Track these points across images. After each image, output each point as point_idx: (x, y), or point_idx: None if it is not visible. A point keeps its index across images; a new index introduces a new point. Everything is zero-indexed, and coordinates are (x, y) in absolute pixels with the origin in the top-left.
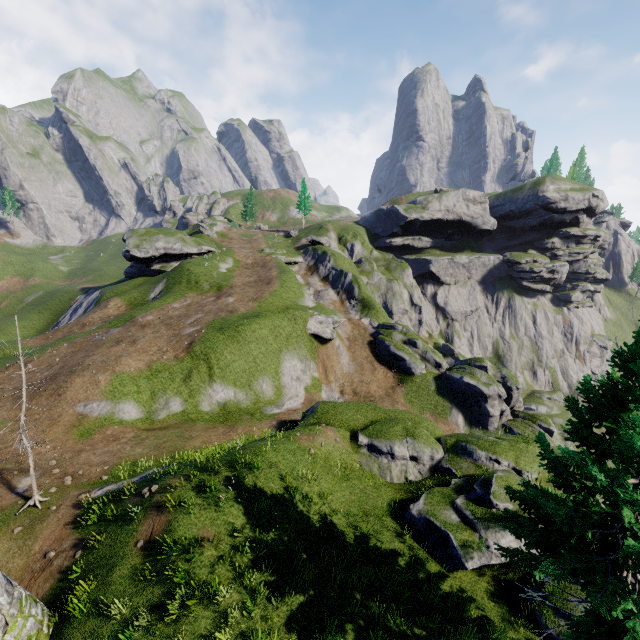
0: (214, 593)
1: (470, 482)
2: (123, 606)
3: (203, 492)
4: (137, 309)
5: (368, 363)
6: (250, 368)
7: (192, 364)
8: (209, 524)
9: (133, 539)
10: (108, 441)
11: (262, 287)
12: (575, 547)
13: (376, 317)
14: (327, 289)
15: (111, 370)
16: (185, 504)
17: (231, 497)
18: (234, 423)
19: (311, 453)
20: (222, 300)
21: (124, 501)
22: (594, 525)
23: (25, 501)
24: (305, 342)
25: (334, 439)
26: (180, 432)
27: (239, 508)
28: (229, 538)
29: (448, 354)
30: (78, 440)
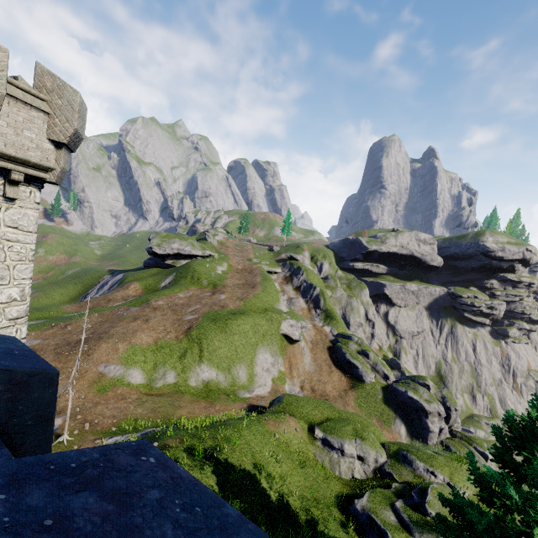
0: None
1: (408, 489)
2: None
3: (192, 455)
4: (152, 294)
5: (326, 365)
6: (231, 355)
7: (188, 345)
8: None
9: None
10: (118, 399)
11: (248, 290)
12: None
13: (336, 327)
14: (298, 297)
15: (128, 341)
16: (178, 462)
17: (213, 463)
18: (213, 400)
19: (276, 437)
20: (216, 296)
21: None
22: (508, 537)
23: (56, 437)
24: (277, 340)
25: (295, 428)
26: (171, 400)
27: (218, 474)
28: None
29: (395, 367)
30: (96, 394)
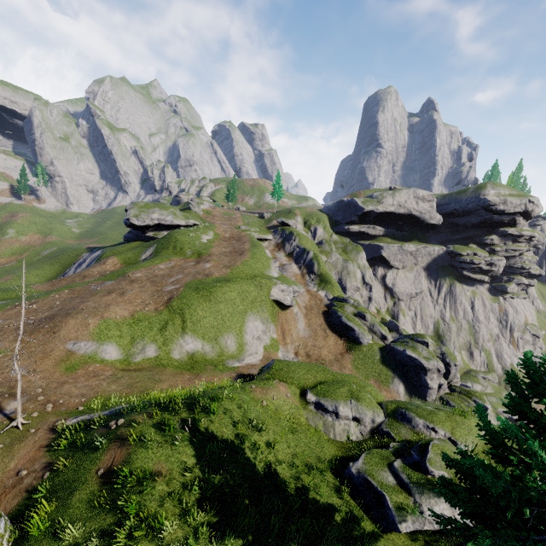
0: (160, 527)
1: (407, 447)
2: (77, 529)
3: (162, 430)
4: (129, 267)
5: (321, 330)
6: (218, 325)
7: (169, 316)
8: (164, 460)
9: (95, 467)
10: (89, 376)
11: (235, 257)
12: (510, 522)
13: (331, 291)
14: (291, 263)
15: (100, 315)
16: (145, 439)
17: (187, 437)
18: (199, 371)
19: (263, 405)
20: (200, 265)
21: (93, 431)
22: (530, 501)
23: (10, 422)
24: (268, 306)
25: (285, 394)
26: (151, 375)
27: (193, 448)
28: (180, 475)
29: (393, 329)
30: (64, 373)
